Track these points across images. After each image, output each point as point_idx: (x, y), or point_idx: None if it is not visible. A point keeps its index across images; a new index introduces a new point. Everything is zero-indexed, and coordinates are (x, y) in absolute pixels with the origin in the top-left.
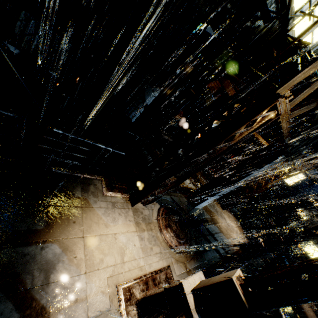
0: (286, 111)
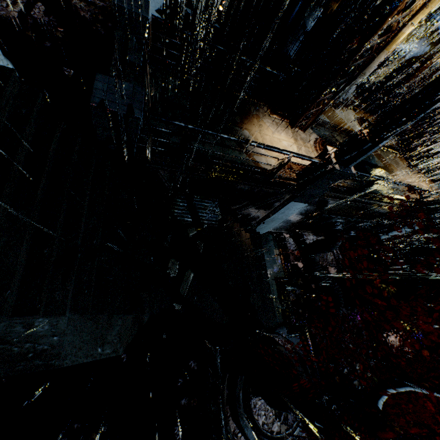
0: None
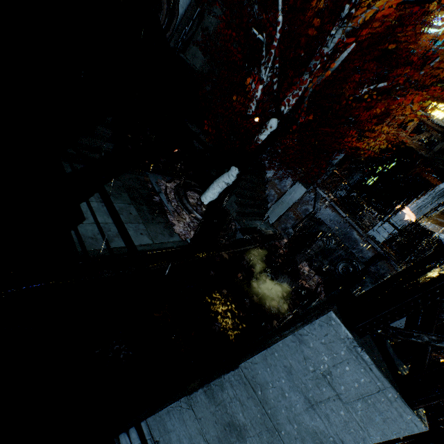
0: (405, 136)
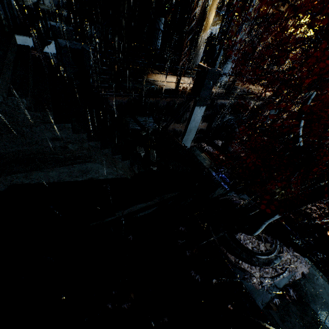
0: None
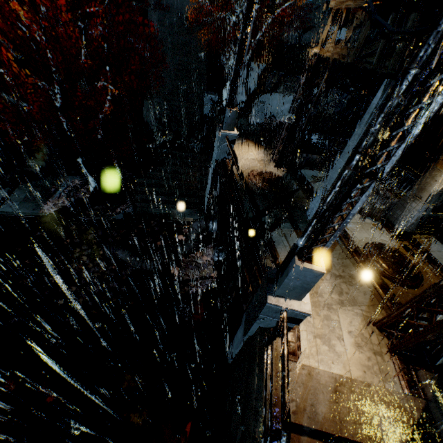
0: (333, 47)
